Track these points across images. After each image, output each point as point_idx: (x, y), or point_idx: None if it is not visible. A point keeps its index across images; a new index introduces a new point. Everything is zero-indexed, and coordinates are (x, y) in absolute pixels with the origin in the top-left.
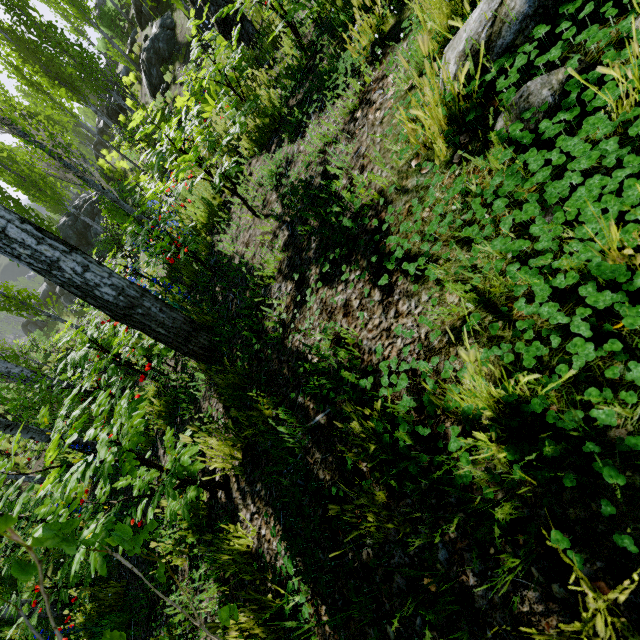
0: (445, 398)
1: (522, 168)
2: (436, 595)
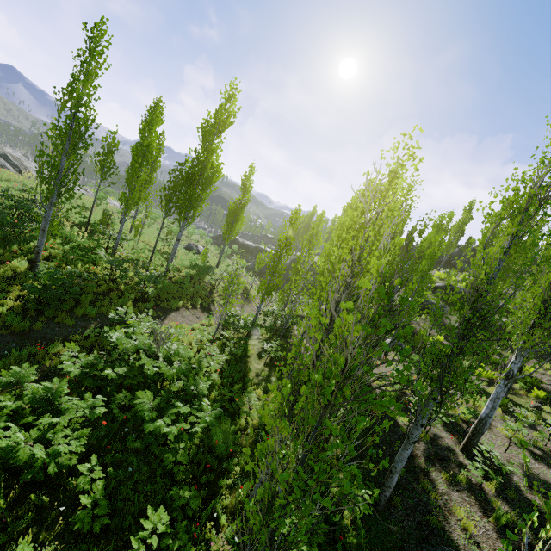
0: None
1: None
2: None
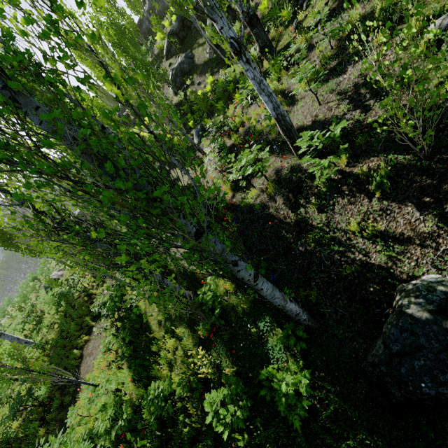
0: (440, 93)
1: None
2: (444, 127)
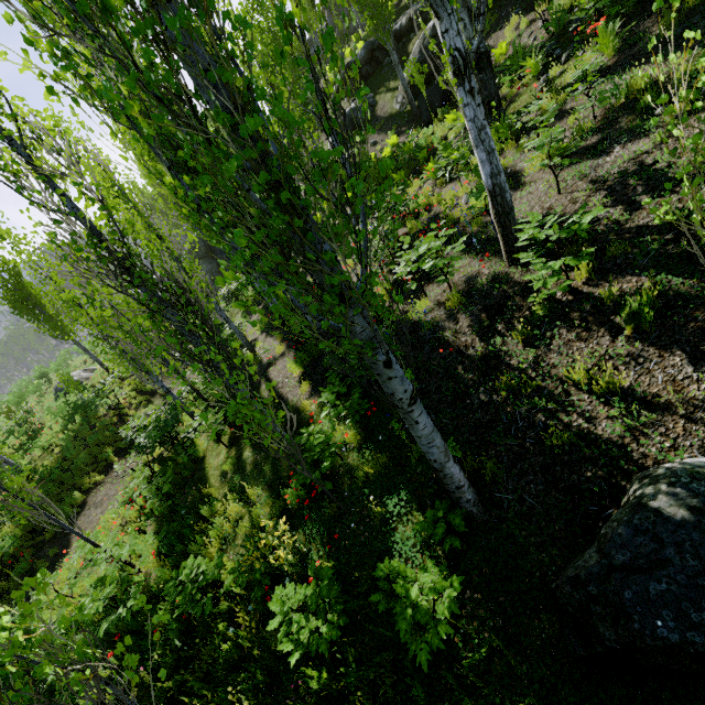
0: None
1: None
2: None
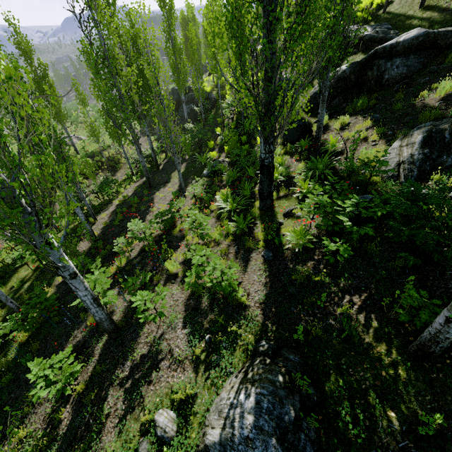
0: None
1: (134, 450)
2: None
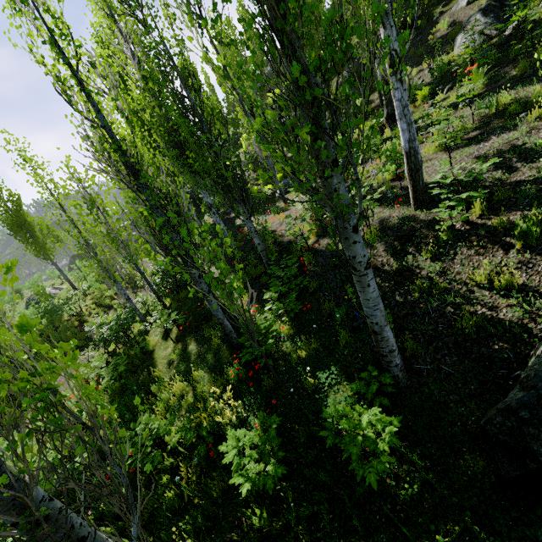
0: None
1: None
2: None
